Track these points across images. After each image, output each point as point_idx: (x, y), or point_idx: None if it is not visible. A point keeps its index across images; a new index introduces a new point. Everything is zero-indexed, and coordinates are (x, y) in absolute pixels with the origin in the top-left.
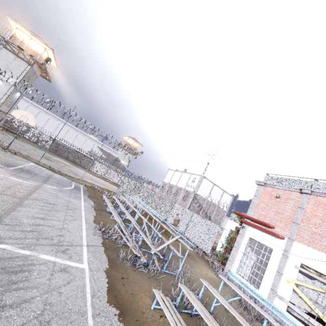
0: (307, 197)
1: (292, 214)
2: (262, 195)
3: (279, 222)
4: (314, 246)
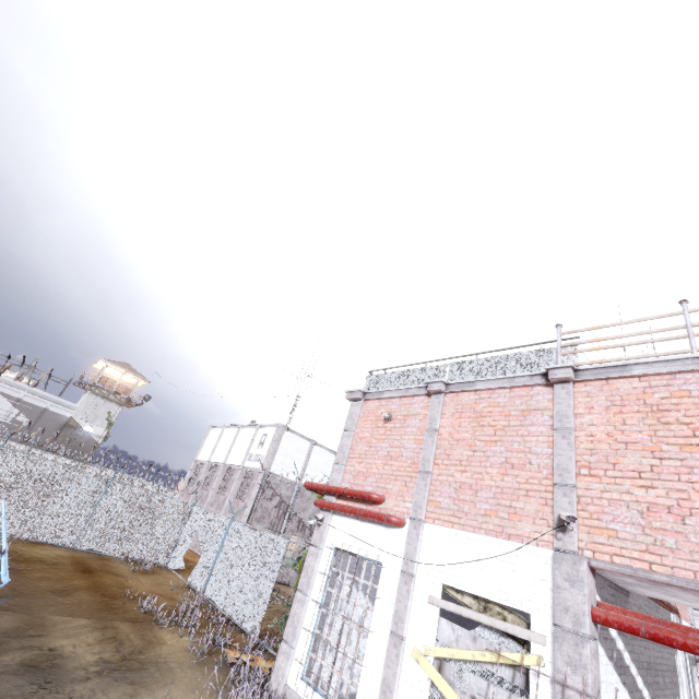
0: (441, 402)
1: (416, 451)
2: (359, 423)
3: (394, 482)
4: (463, 524)
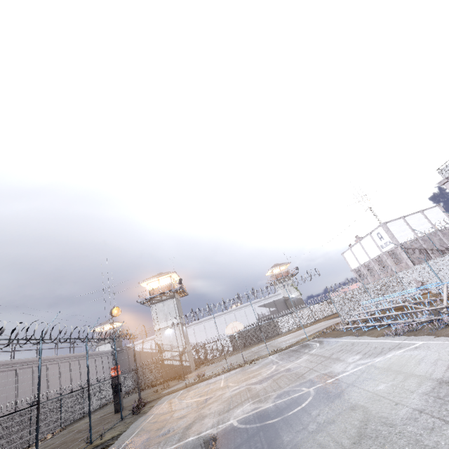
0: None
1: None
2: None
3: None
4: None
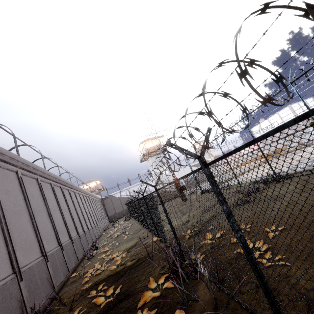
0: None
1: None
2: None
3: None
4: None
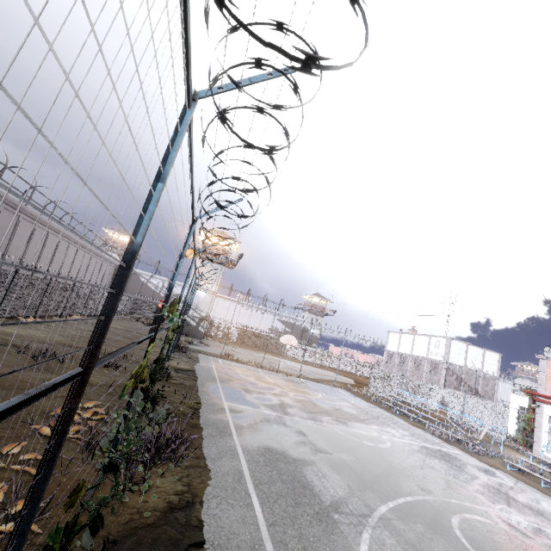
0: None
1: None
2: (547, 369)
3: None
4: None
